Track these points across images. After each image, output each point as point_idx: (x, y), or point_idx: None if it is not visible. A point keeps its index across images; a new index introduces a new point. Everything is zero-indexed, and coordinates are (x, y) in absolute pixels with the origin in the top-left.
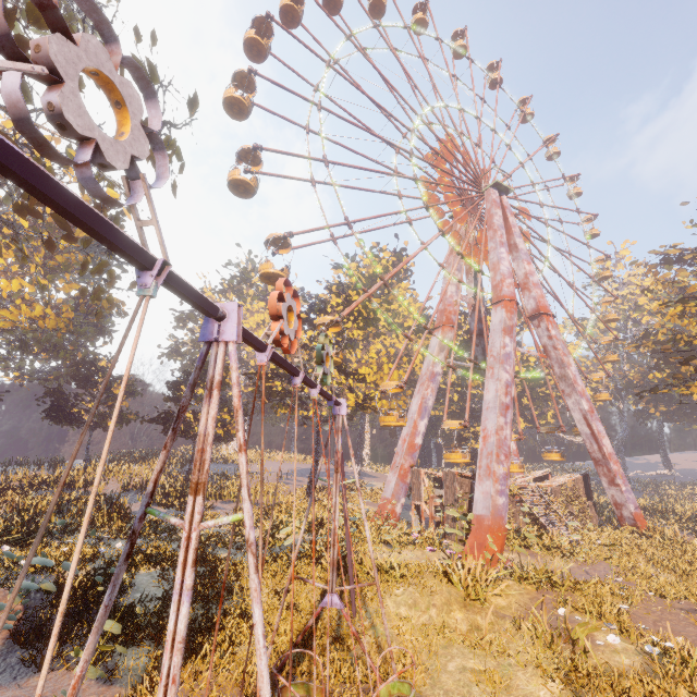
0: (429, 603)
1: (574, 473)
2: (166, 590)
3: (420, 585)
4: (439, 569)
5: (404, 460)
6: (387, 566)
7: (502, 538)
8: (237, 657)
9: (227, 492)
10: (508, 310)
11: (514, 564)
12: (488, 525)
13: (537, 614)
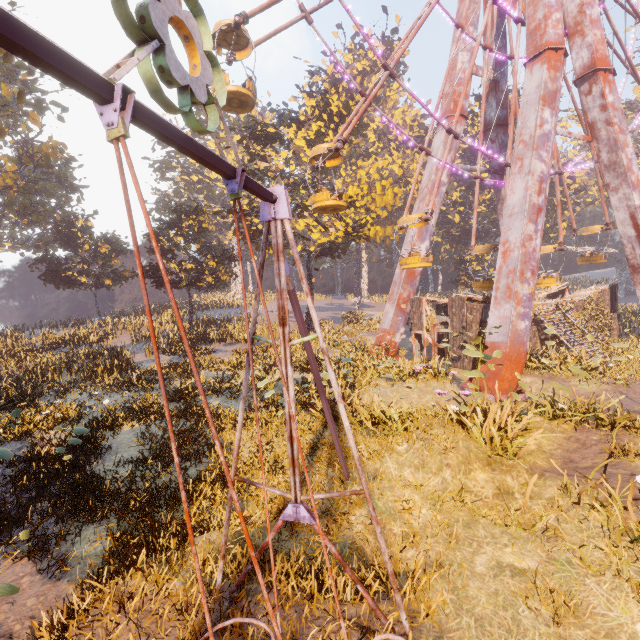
0: (441, 463)
1: (599, 284)
2: (140, 453)
3: (429, 439)
4: (452, 416)
5: (402, 289)
6: (385, 419)
7: (521, 366)
8: (190, 558)
9: (227, 336)
10: (551, 67)
11: (546, 401)
12: (505, 353)
13: (612, 492)
